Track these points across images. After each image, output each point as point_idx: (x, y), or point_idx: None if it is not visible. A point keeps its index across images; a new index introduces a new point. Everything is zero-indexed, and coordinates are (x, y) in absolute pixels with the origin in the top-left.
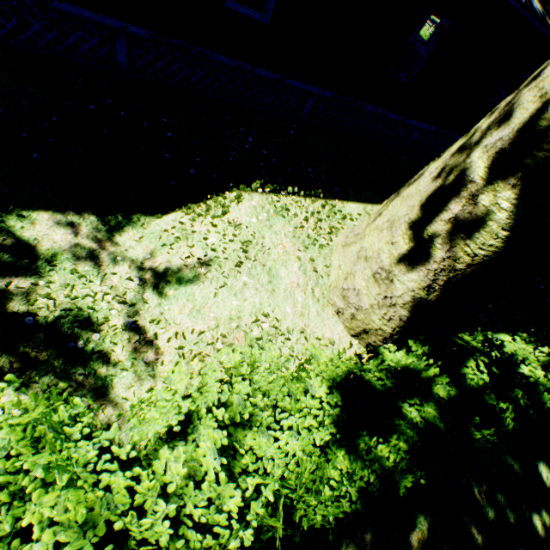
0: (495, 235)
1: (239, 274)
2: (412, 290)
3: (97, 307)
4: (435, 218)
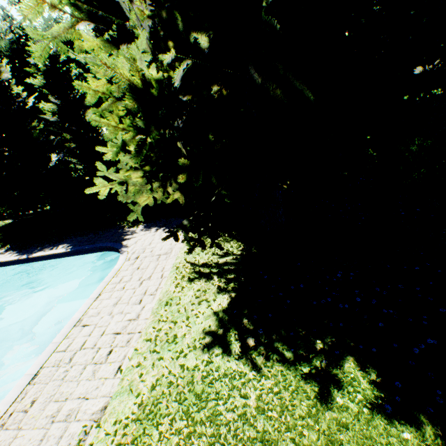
0: None
1: None
2: None
3: None
4: None
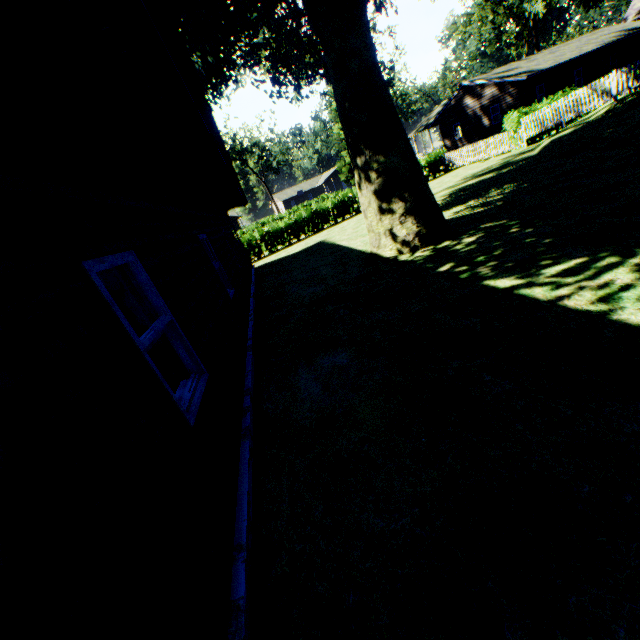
0: None
1: None
2: None
3: None
4: None
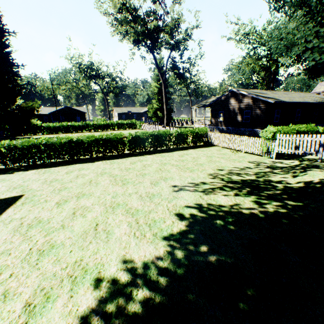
0: None
1: None
2: None
3: None
4: None
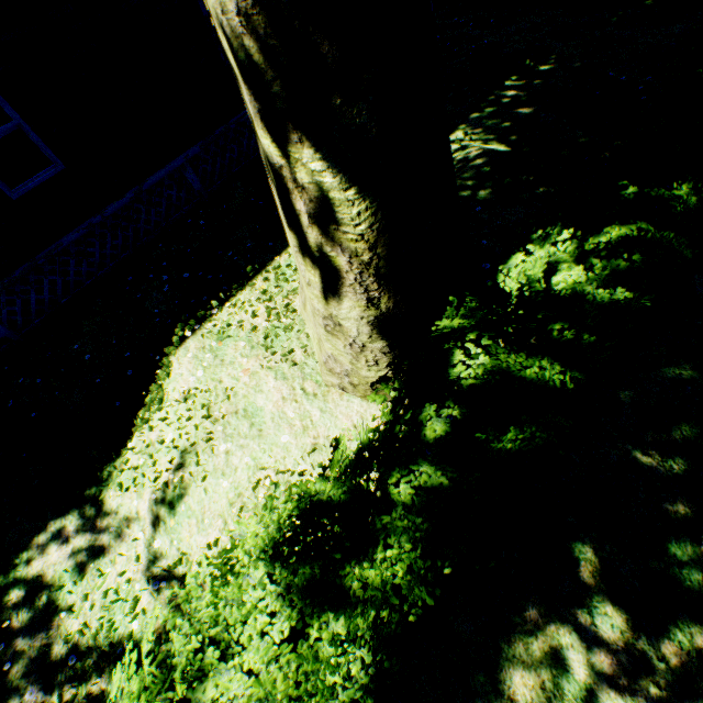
0: (349, 202)
1: (216, 447)
2: (362, 318)
3: (123, 593)
4: (303, 230)
